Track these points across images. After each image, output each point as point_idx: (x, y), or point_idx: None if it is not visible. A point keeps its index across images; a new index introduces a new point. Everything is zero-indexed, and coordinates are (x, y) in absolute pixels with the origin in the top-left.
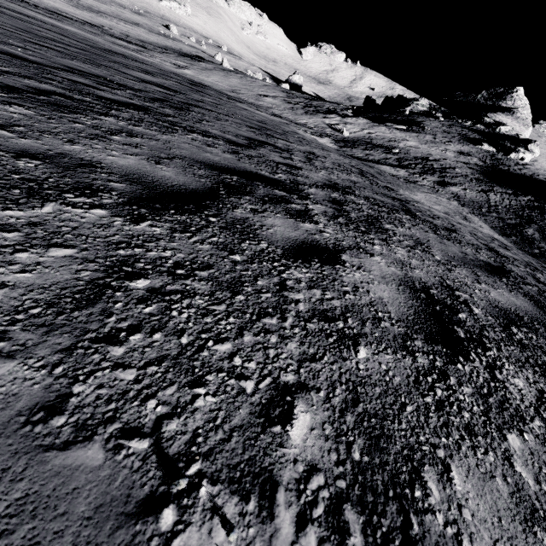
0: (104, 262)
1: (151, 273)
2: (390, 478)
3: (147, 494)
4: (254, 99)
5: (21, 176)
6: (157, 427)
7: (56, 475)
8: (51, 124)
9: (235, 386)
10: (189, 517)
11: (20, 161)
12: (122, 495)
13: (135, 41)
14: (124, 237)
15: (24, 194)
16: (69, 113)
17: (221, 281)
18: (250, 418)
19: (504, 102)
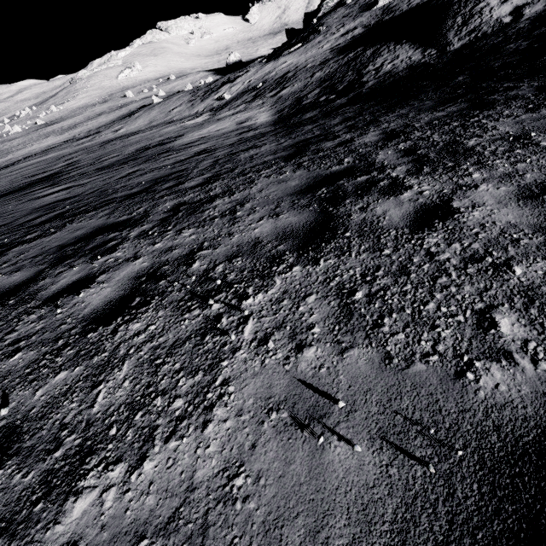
0: None
1: None
2: None
3: None
4: (163, 119)
5: None
6: None
7: None
8: None
9: None
10: None
11: None
12: None
13: (93, 132)
14: None
15: None
16: None
17: None
18: None
19: None
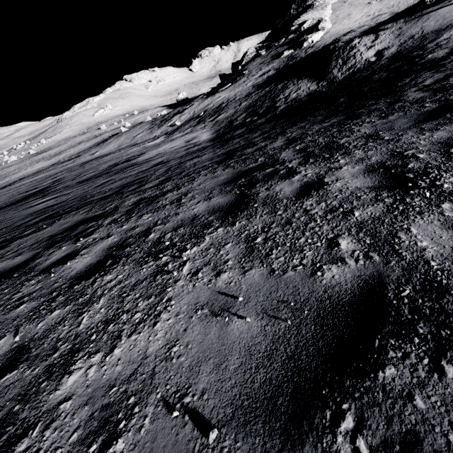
0: None
1: None
2: None
3: None
4: (129, 142)
5: None
6: None
7: None
8: None
9: None
10: None
11: None
12: None
13: (74, 156)
14: None
15: None
16: None
17: None
18: None
19: (309, 1)
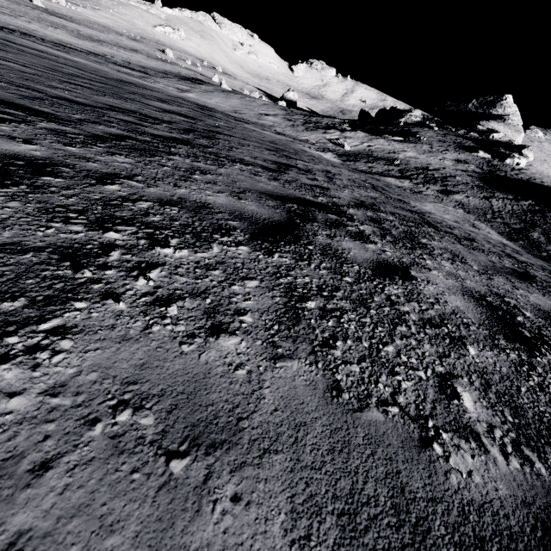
0: (279, 289)
1: (310, 296)
2: (537, 432)
3: (418, 436)
4: (256, 118)
5: (179, 222)
6: (394, 400)
7: (370, 425)
8: (151, 170)
9: (414, 375)
10: (447, 449)
11: (167, 209)
12: (407, 436)
13: (137, 68)
14: (274, 268)
15: (193, 238)
16: (150, 156)
17: (353, 300)
18: (437, 395)
19: (495, 110)
